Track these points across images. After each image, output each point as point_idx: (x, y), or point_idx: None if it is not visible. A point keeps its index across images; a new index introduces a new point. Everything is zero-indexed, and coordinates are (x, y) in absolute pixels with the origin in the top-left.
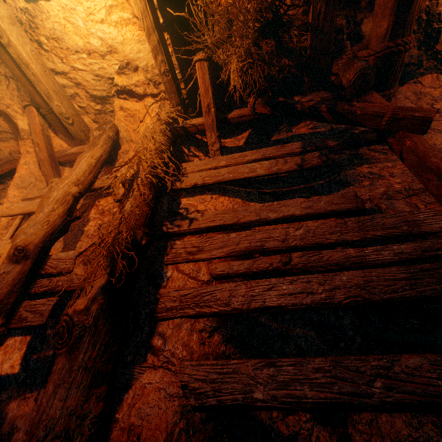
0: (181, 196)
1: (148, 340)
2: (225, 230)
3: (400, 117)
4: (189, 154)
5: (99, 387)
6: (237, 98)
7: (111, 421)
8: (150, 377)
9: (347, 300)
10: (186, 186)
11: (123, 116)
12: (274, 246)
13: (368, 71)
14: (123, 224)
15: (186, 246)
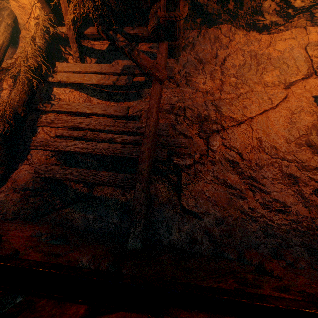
0: (54, 86)
1: (27, 155)
2: (67, 114)
3: (151, 72)
4: (65, 52)
5: (2, 167)
6: (92, 17)
7: (10, 177)
8: (24, 167)
9: (98, 153)
10: (55, 81)
11: (17, 6)
12: (83, 127)
13: (158, 28)
14: (8, 106)
15: (47, 119)
